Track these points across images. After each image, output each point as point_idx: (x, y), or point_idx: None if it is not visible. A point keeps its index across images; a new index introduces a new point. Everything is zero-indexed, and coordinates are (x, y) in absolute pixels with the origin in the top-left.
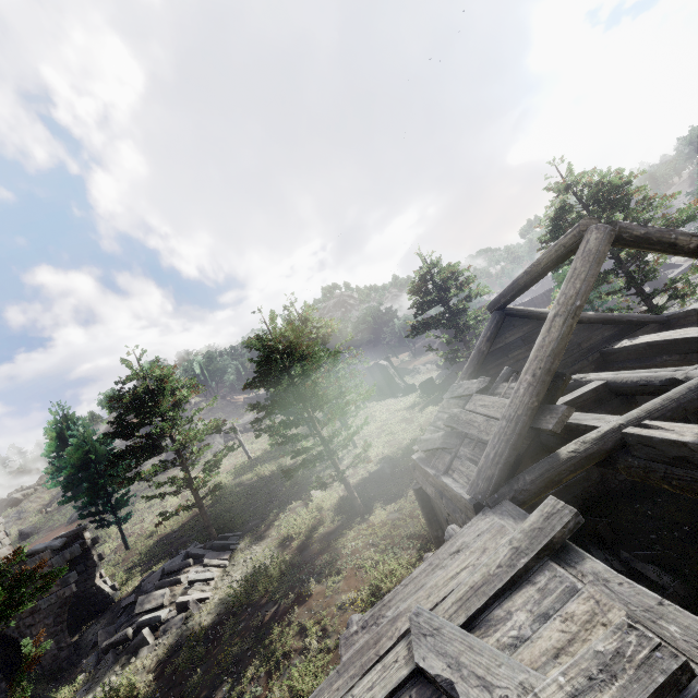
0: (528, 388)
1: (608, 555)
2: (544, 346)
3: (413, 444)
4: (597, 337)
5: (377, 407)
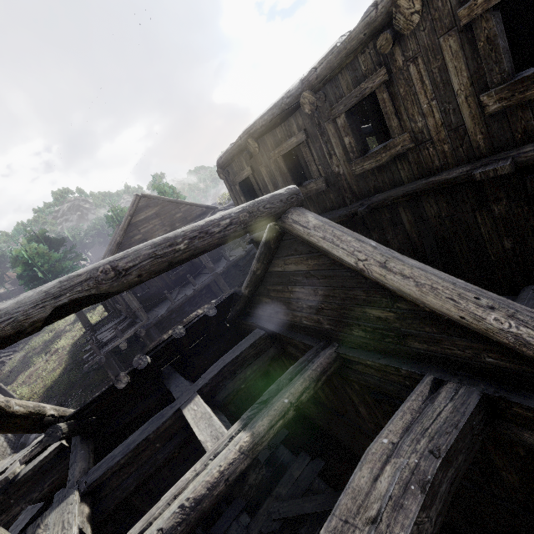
0: (103, 259)
1: None
2: (106, 251)
3: None
4: None
5: None
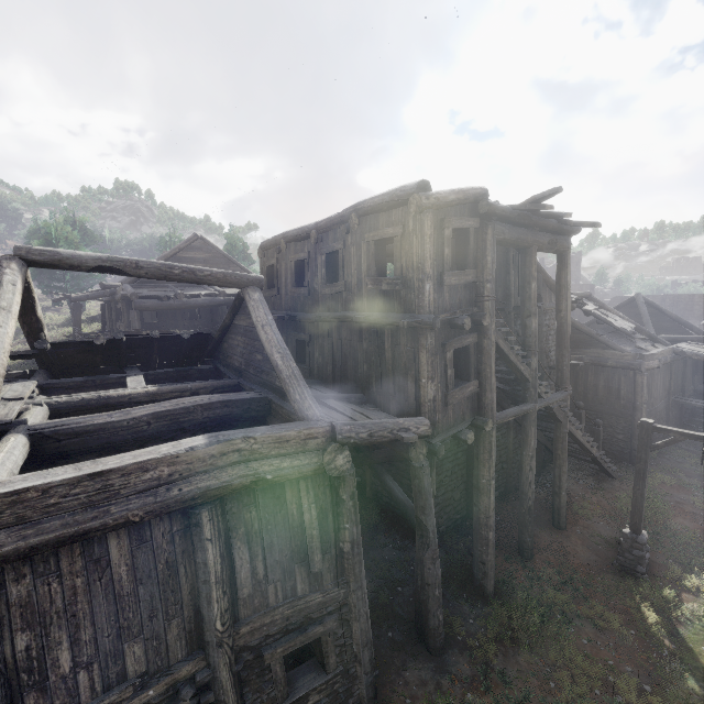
0: None
1: None
2: None
3: None
4: None
5: None
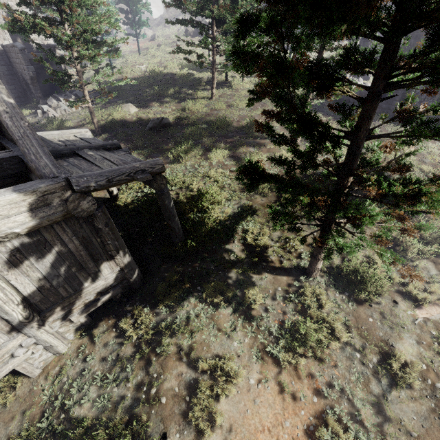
0: None
1: None
2: None
3: (201, 123)
4: None
5: None
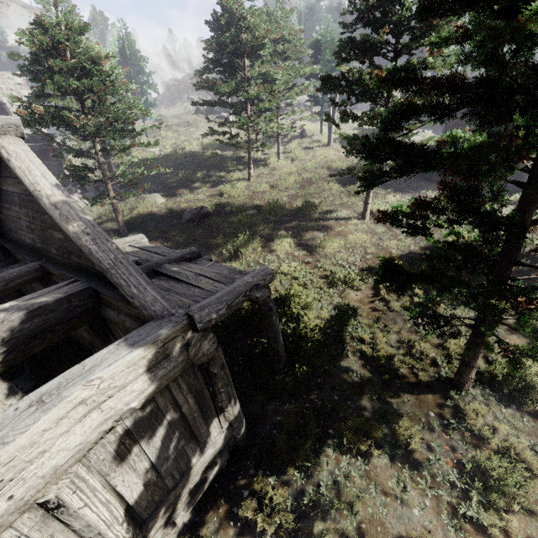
0: None
1: (22, 386)
2: None
3: (248, 209)
4: (87, 262)
5: (328, 152)
